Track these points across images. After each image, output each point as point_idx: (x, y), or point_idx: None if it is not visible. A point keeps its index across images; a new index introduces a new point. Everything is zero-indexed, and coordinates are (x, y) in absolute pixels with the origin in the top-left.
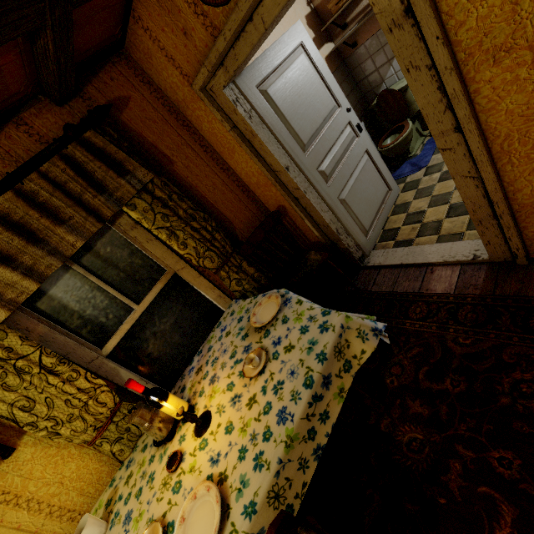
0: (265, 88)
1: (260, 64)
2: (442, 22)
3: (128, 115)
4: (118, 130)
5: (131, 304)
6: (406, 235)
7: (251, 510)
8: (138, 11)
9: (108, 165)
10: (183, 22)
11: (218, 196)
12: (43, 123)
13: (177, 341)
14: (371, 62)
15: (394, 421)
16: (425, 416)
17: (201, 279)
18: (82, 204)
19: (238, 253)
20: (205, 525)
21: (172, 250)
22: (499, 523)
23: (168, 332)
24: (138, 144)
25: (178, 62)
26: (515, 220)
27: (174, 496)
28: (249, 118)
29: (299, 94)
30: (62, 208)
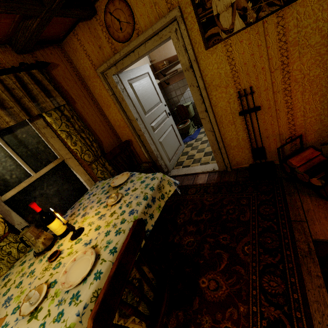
0: (131, 82)
1: (130, 73)
2: (201, 73)
3: (56, 72)
4: (48, 77)
5: (31, 171)
6: (187, 163)
7: (114, 251)
8: (78, 31)
9: (41, 89)
10: (100, 43)
11: (97, 126)
12: (4, 58)
13: (55, 202)
14: (175, 92)
15: (181, 237)
16: (195, 231)
17: (79, 167)
18: (19, 103)
19: (104, 157)
20: (83, 267)
21: (65, 147)
22: (223, 261)
23: (51, 195)
24: (58, 87)
25: (91, 58)
26: (226, 151)
27: (55, 270)
28: (122, 92)
29: (145, 91)
30: (7, 100)
